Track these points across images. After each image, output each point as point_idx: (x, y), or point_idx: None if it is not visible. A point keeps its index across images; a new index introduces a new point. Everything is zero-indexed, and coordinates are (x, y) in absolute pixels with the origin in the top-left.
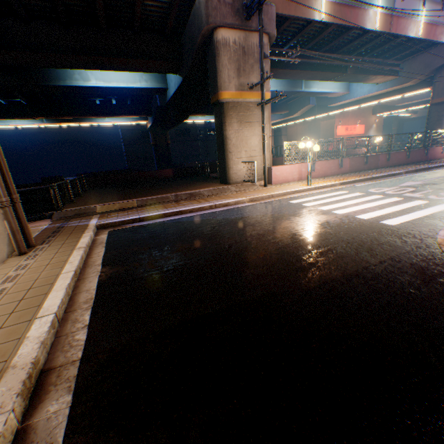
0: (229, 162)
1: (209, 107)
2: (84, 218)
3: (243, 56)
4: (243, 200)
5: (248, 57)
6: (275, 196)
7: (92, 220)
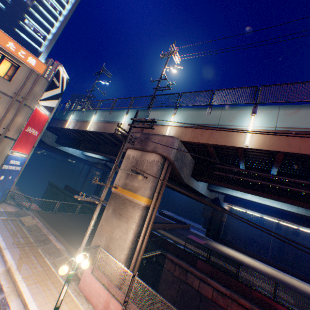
0: (94, 238)
1: (248, 203)
2: (13, 215)
3: (135, 165)
4: (9, 262)
5: (139, 166)
6: (17, 286)
7: (3, 217)
